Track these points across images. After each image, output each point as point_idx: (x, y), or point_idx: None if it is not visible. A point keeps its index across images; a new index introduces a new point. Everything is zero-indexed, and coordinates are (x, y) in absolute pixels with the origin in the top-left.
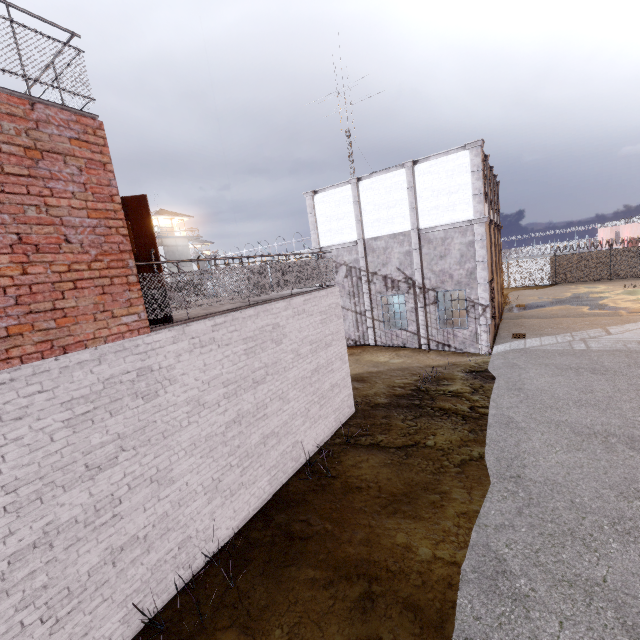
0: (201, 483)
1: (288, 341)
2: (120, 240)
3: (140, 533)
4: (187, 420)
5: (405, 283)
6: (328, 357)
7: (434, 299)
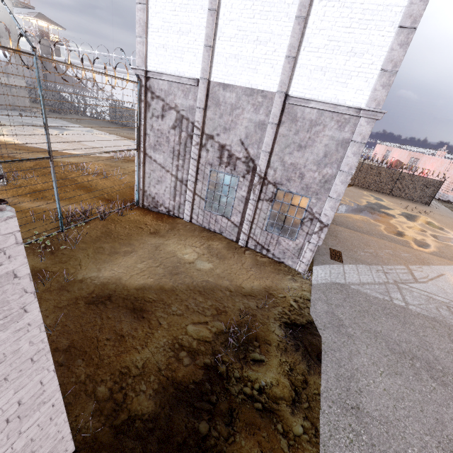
0: None
1: None
2: None
3: None
4: None
5: (244, 164)
6: None
7: (271, 196)
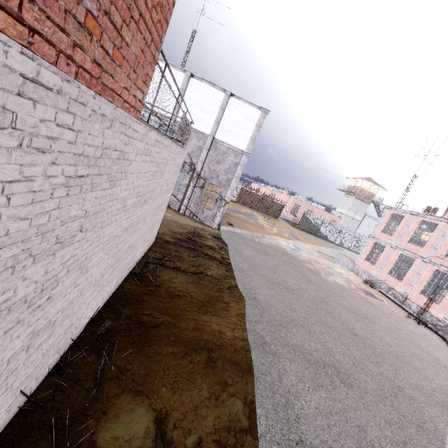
0: (96, 276)
1: (164, 177)
2: (170, 5)
3: (53, 318)
4: (115, 217)
5: (189, 166)
6: (165, 199)
7: (202, 185)
